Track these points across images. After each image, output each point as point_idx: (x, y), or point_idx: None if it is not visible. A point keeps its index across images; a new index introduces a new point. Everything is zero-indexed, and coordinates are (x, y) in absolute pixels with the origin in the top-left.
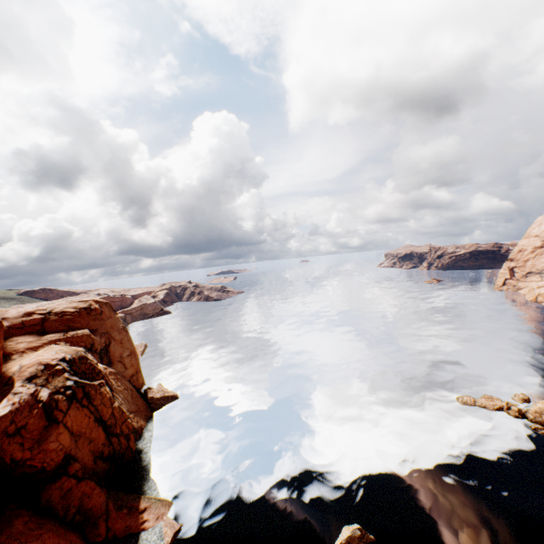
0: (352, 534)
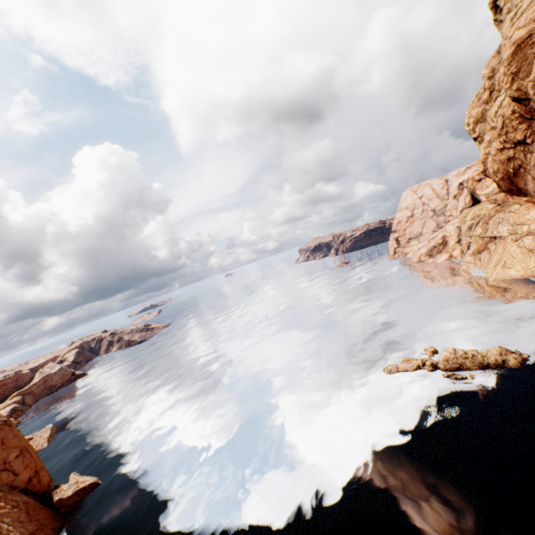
0: None
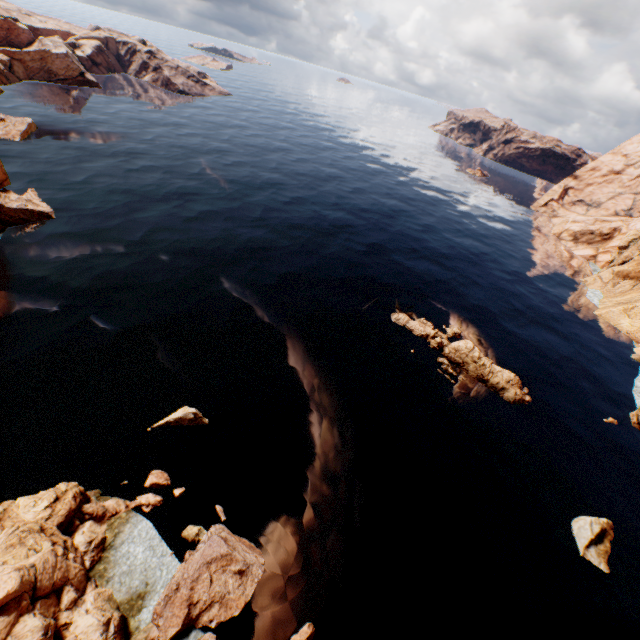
0: (184, 416)
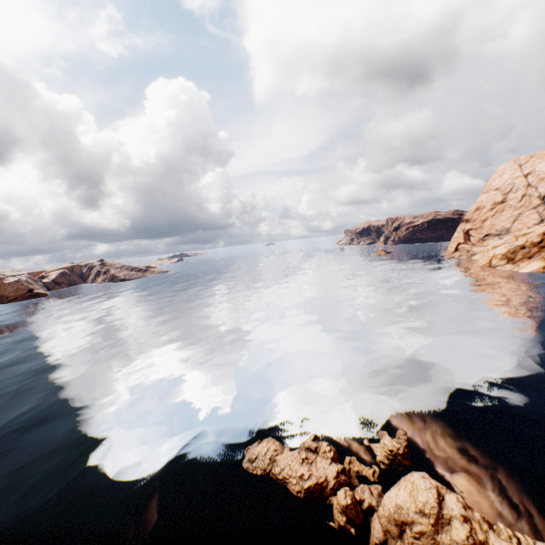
0: None
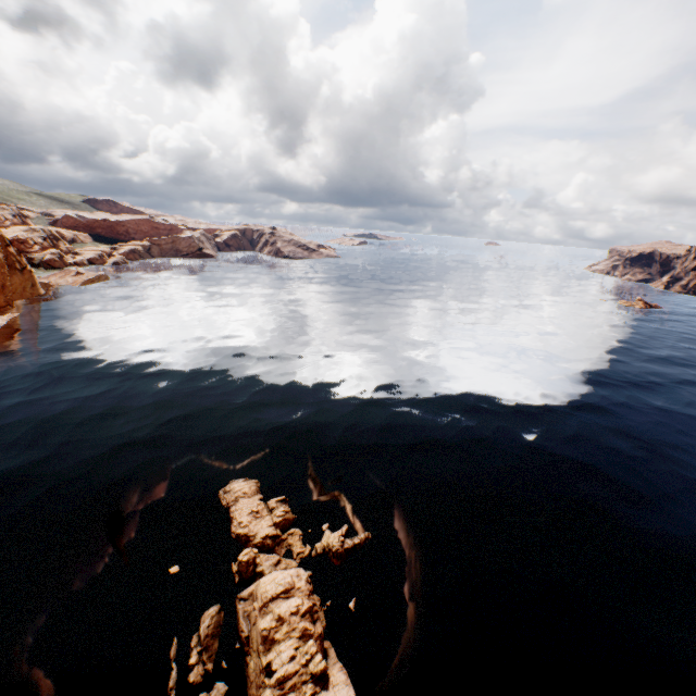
0: None
